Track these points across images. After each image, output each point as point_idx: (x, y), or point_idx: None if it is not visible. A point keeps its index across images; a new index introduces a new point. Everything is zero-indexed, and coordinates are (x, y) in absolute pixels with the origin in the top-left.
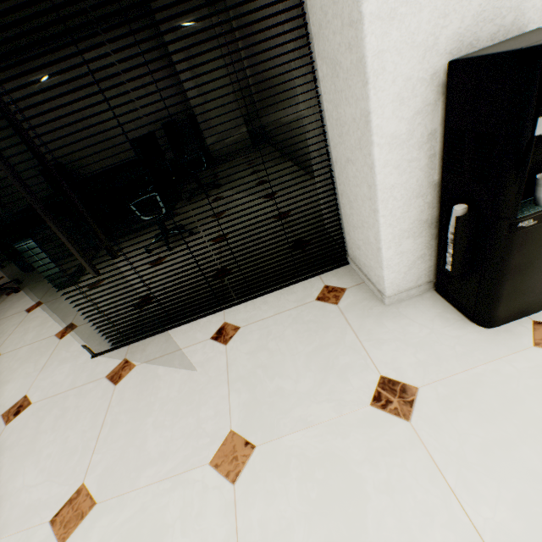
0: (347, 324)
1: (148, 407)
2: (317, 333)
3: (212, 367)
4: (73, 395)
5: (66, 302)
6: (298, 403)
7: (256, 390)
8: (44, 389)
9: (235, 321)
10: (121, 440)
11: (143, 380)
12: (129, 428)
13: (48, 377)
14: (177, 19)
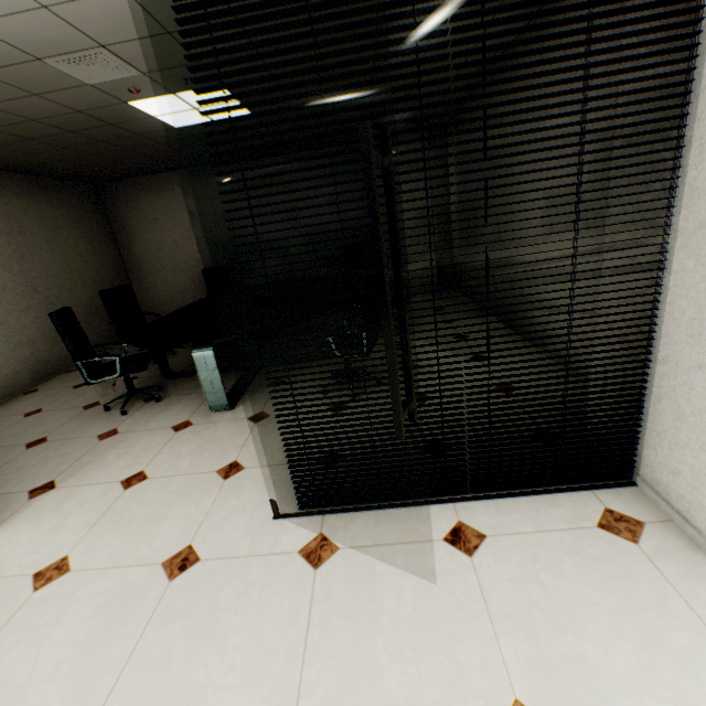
0: (665, 580)
1: (372, 618)
2: (616, 579)
3: (458, 586)
4: (256, 564)
5: (223, 431)
6: (620, 689)
7: (540, 644)
8: (214, 543)
9: (474, 523)
10: (341, 658)
11: (355, 574)
12: (349, 641)
13: (217, 528)
14: (393, 151)
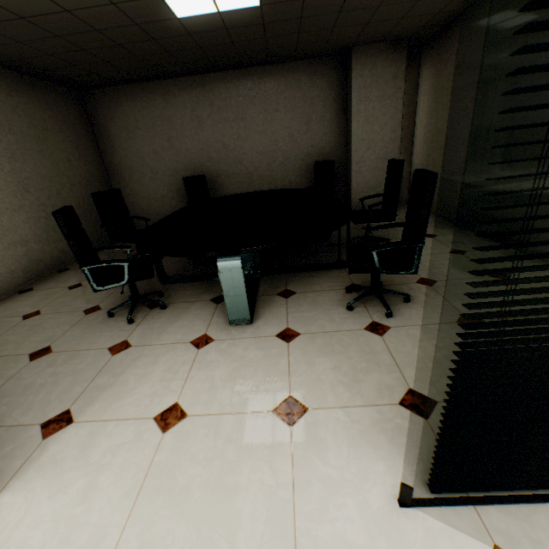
0: None
1: None
2: None
3: None
4: None
5: (254, 351)
6: None
7: None
8: None
9: None
10: None
11: None
12: None
13: (322, 517)
14: (371, 69)
